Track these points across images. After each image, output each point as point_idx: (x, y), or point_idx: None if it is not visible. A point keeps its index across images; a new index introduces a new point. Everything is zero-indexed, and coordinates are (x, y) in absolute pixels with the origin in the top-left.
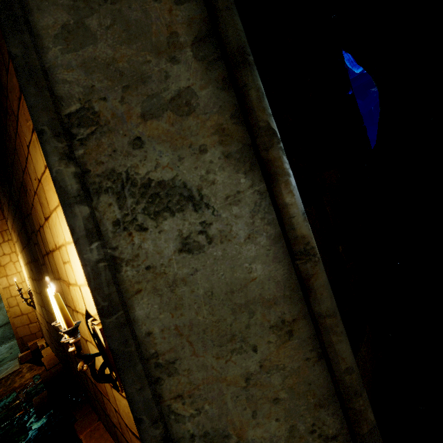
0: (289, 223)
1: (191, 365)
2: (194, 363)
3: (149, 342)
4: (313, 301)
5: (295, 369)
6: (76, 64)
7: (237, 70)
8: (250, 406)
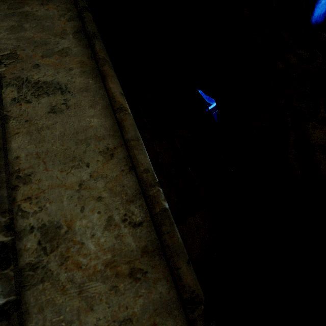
0: (112, 96)
1: (42, 176)
2: (45, 175)
3: (16, 163)
4: (124, 133)
5: (114, 177)
6: (13, 38)
7: (91, 40)
8: (80, 203)
